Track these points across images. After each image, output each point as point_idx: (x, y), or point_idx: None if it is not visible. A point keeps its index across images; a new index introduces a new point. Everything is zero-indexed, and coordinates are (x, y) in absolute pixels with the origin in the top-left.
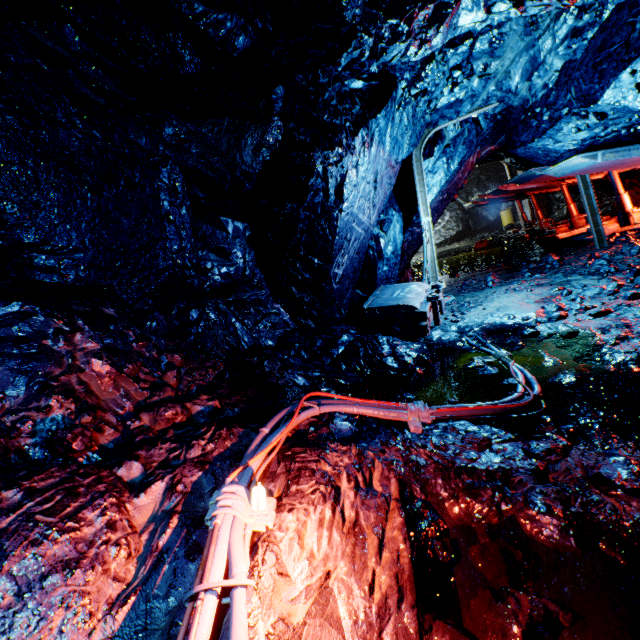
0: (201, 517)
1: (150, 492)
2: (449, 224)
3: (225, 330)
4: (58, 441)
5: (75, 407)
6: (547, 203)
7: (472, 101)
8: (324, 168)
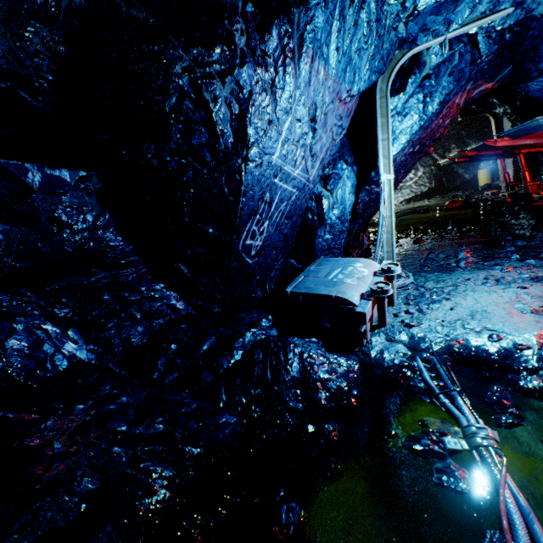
0: None
1: None
2: (421, 180)
3: None
4: None
5: None
6: (534, 164)
7: (473, 2)
8: (193, 81)
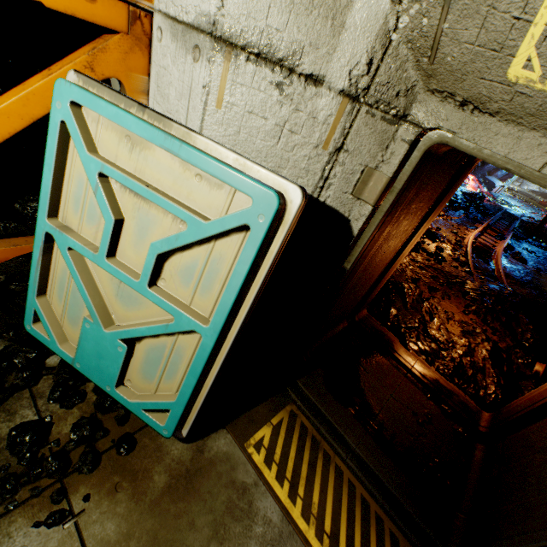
0: None
1: None
2: None
3: None
4: None
5: None
6: None
7: None
8: None
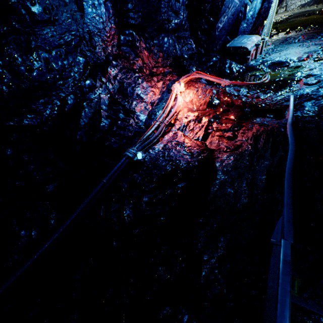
0: (170, 89)
1: (160, 83)
2: None
3: (173, 47)
4: (142, 69)
5: (142, 62)
6: None
7: None
8: None
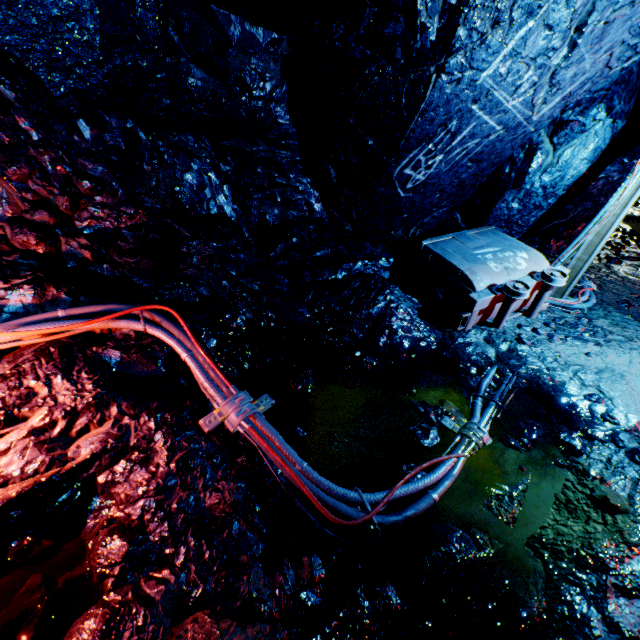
0: None
1: None
2: None
3: (175, 180)
4: None
5: None
6: None
7: None
8: None
